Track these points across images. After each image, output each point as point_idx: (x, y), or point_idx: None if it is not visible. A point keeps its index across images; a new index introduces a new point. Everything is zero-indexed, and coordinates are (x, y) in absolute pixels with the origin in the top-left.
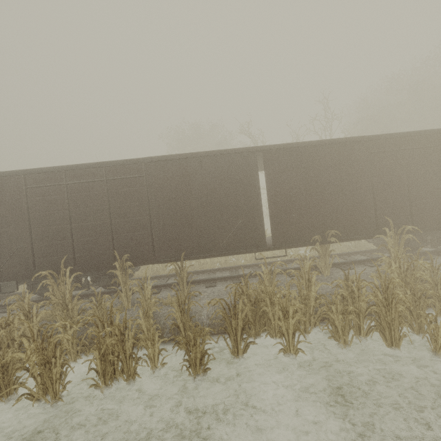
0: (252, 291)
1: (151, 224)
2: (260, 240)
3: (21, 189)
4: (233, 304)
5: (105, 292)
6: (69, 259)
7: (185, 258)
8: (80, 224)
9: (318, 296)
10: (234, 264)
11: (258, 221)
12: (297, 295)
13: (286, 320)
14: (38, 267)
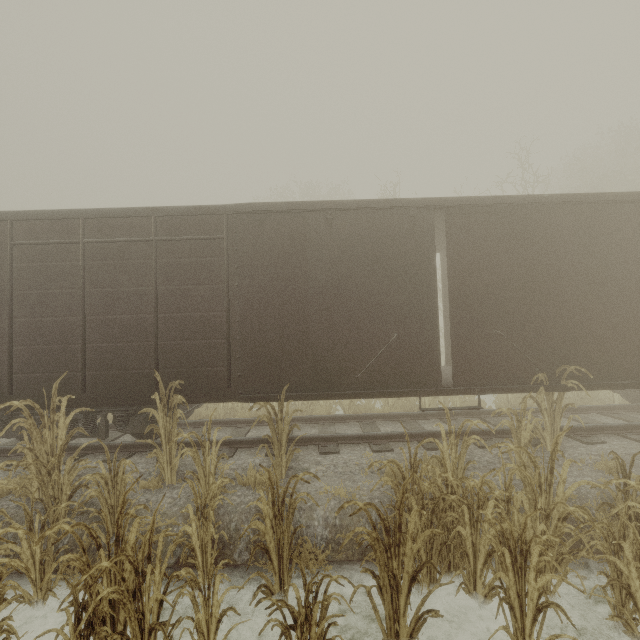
0: (428, 483)
1: (229, 328)
2: (429, 373)
3: (3, 245)
4: (394, 518)
5: (136, 445)
6: (74, 379)
7: (286, 396)
8: (101, 318)
9: (586, 516)
10: (365, 408)
11: (429, 337)
12: (527, 503)
13: (521, 571)
14: (16, 390)
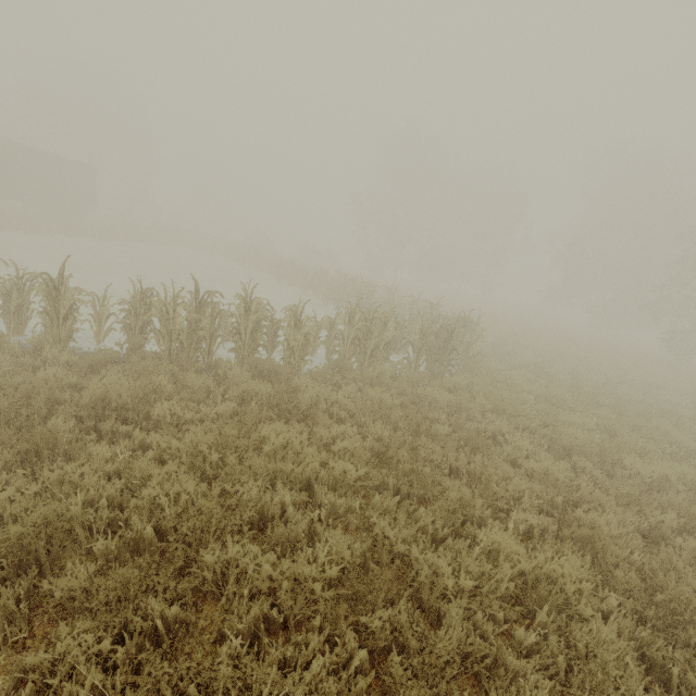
0: None
1: None
2: None
3: None
4: None
5: None
6: None
7: None
8: None
9: None
10: None
11: None
12: None
13: None
14: None
